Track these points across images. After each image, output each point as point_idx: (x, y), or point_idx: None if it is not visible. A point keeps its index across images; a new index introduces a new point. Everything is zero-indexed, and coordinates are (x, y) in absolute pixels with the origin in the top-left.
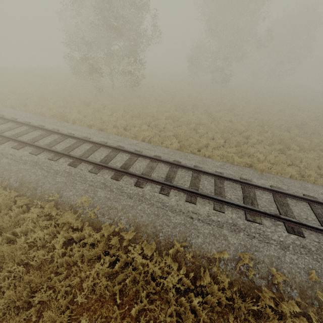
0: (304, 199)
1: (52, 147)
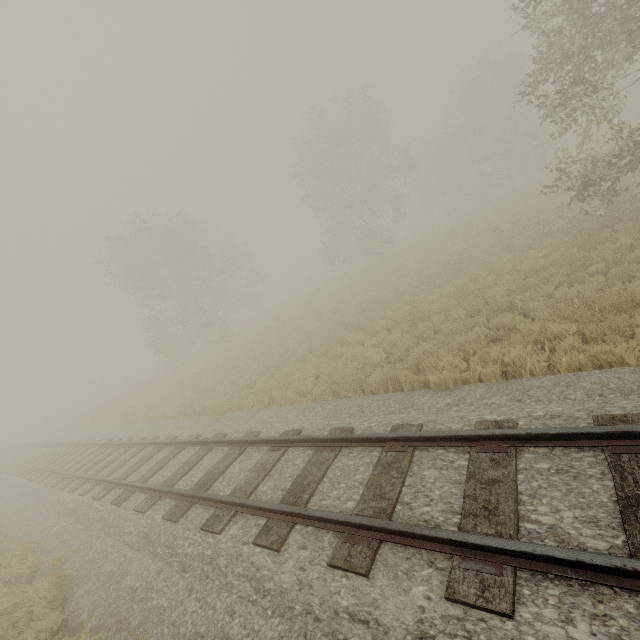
0: (198, 444)
1: (45, 464)
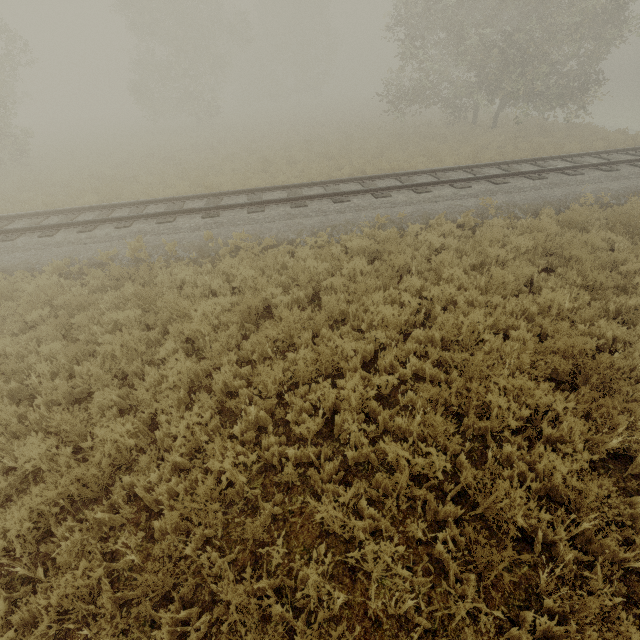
0: (242, 193)
1: None
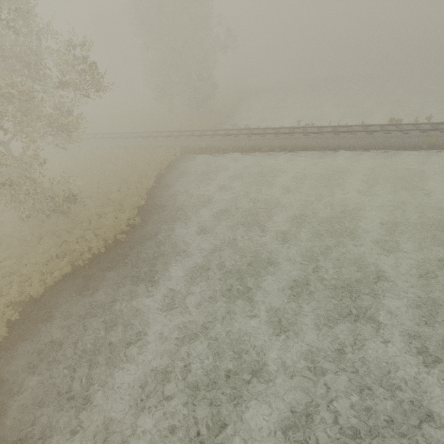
0: None
1: None
